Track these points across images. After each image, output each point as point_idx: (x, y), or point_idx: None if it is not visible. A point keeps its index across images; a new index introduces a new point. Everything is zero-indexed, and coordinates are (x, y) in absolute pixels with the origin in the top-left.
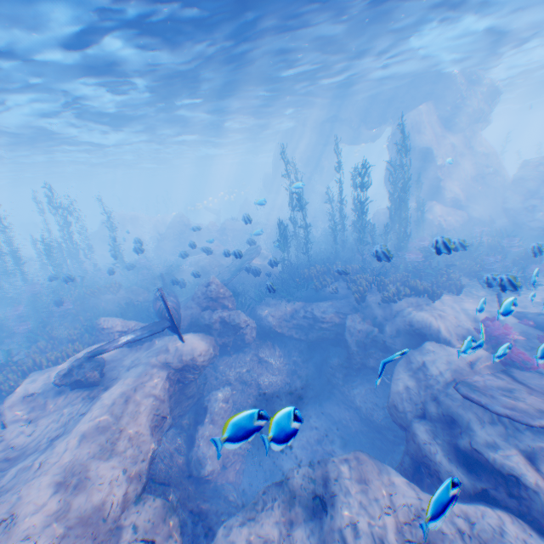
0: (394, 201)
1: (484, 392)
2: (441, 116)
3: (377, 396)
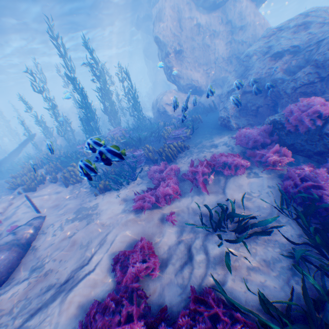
0: (101, 96)
1: None
2: None
3: None
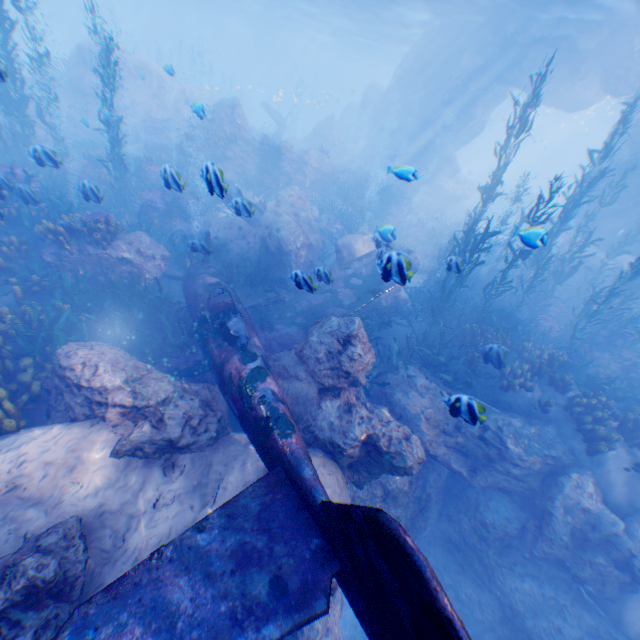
0: None
1: None
2: None
3: (567, 620)
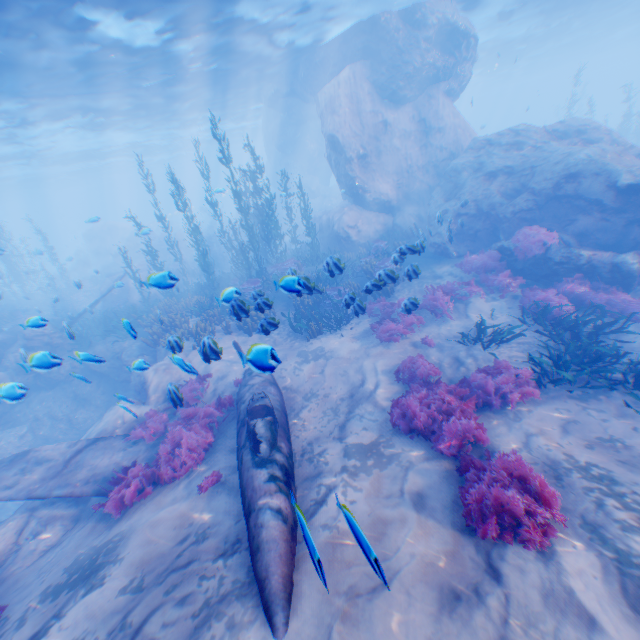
0: (262, 215)
1: (13, 460)
2: (376, 82)
3: None
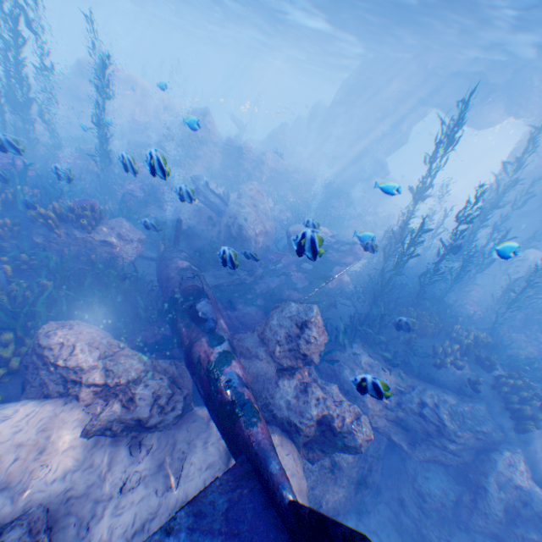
0: None
1: None
2: None
3: None
